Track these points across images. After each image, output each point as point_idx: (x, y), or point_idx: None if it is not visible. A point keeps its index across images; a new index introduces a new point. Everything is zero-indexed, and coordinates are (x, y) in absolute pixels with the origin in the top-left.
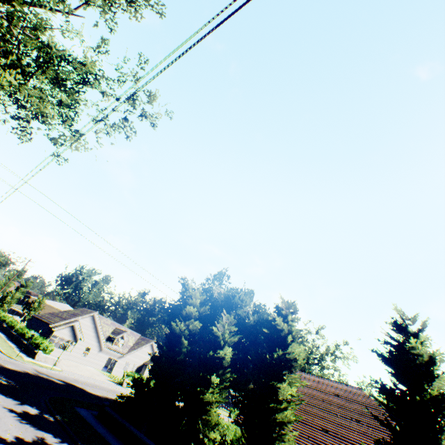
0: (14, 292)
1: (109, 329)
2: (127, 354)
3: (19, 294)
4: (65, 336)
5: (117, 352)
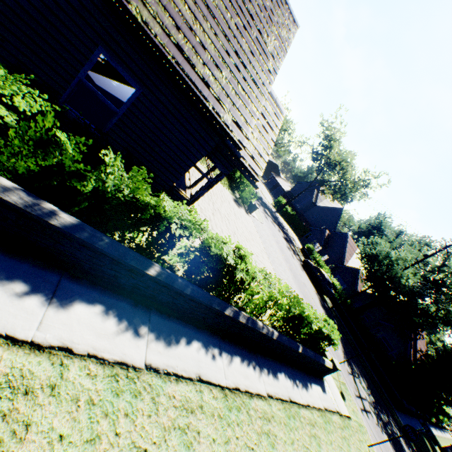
0: None
1: None
2: None
3: None
4: None
5: None
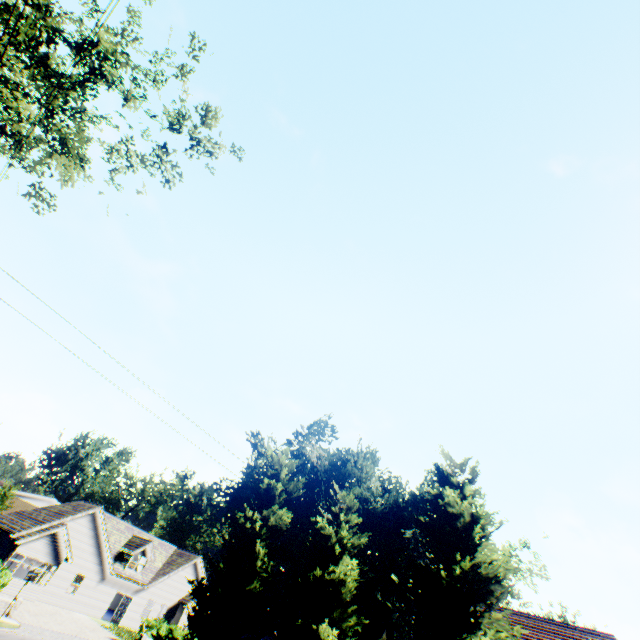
0: None
1: (121, 539)
2: (151, 585)
3: None
4: (38, 554)
5: (133, 582)
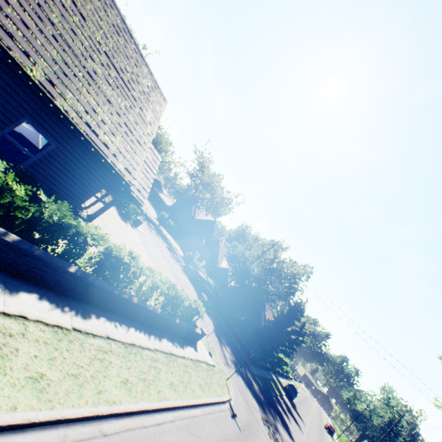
0: None
1: None
2: None
3: None
4: None
5: None
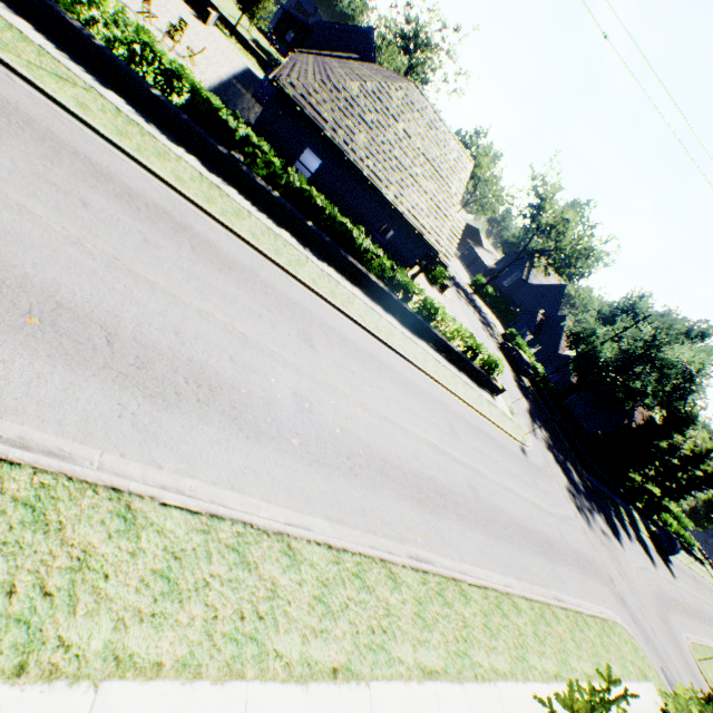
0: None
1: None
2: None
3: None
4: None
5: None
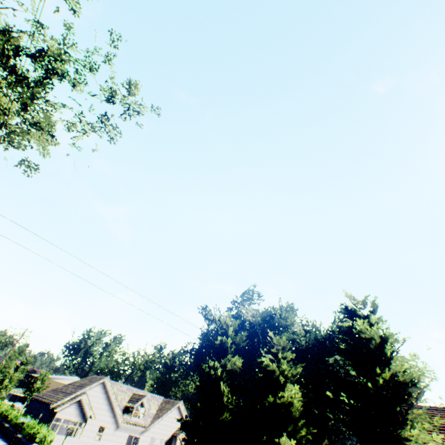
0: (12, 372)
1: (125, 397)
2: (151, 427)
3: (18, 374)
4: (71, 416)
5: (138, 426)
